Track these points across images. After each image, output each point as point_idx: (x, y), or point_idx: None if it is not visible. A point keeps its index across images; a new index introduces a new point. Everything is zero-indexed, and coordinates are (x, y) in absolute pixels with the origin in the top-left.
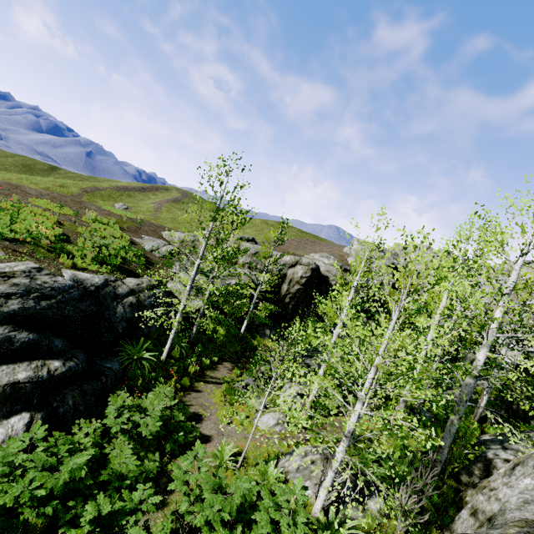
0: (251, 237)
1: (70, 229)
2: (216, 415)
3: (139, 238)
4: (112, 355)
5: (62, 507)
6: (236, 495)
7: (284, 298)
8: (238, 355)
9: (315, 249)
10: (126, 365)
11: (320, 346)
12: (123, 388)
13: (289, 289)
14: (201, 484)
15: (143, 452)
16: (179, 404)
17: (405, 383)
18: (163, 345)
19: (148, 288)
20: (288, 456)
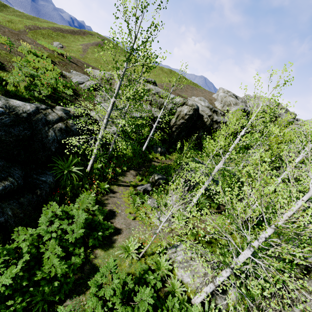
0: (153, 80)
1: (5, 58)
2: (125, 211)
3: (68, 72)
4: (47, 169)
5: (2, 305)
6: (141, 310)
7: (172, 127)
8: (139, 165)
9: (194, 93)
10: (59, 176)
11: (226, 202)
12: (56, 195)
13: (176, 122)
14: (113, 299)
15: (72, 248)
16: (99, 206)
17: (295, 239)
18: (88, 159)
19: (74, 116)
20: (174, 249)
